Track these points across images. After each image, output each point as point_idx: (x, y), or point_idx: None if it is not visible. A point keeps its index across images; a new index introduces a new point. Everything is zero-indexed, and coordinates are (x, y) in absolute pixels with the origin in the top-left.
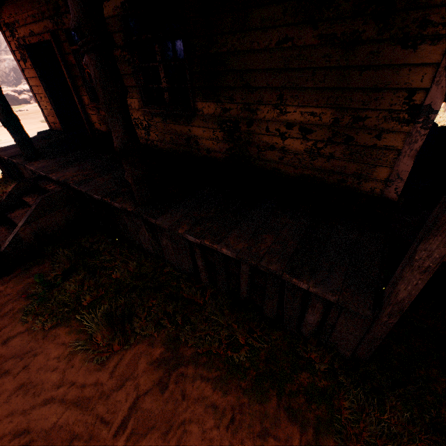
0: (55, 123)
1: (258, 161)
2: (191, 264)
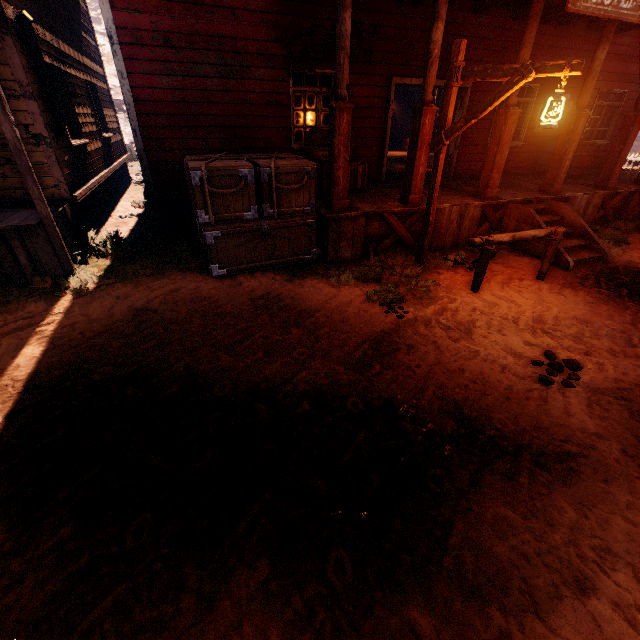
0: None
1: None
2: None
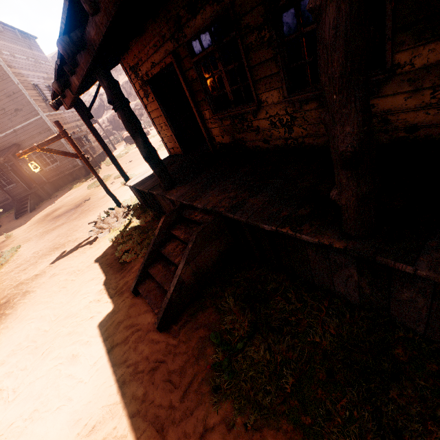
0: (174, 148)
1: None
2: None
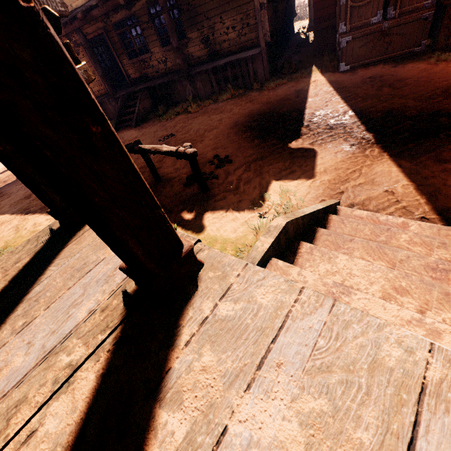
0: (99, 91)
1: (221, 51)
2: (211, 88)
